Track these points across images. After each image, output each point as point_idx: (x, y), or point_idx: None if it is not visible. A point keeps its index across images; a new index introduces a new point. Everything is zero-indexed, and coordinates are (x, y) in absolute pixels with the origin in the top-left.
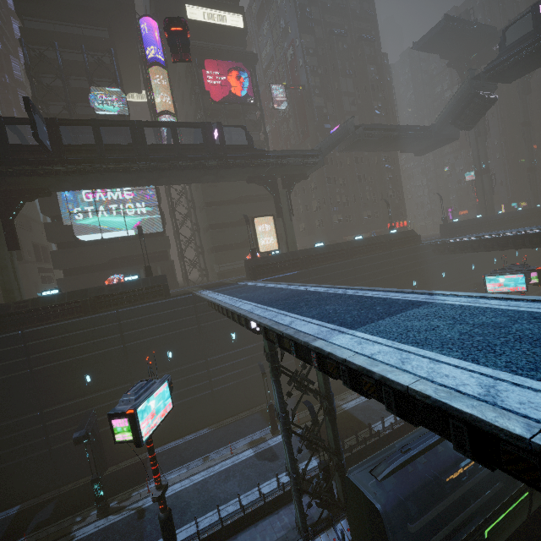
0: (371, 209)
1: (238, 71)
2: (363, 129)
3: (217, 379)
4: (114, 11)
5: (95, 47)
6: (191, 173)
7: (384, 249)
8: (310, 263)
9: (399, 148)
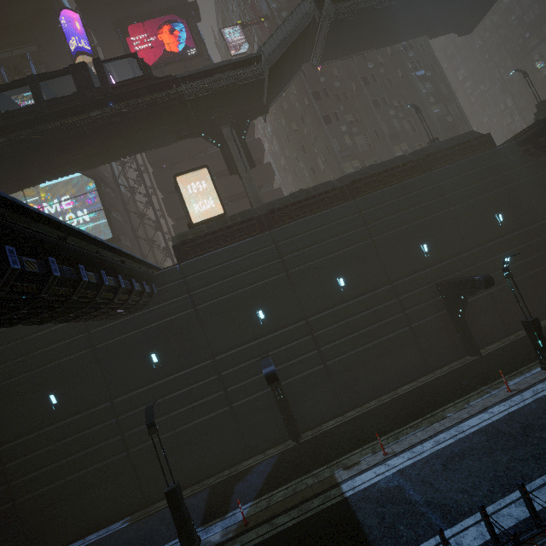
0: (406, 140)
1: (171, 24)
2: (334, 2)
3: (133, 433)
4: (38, 22)
5: (23, 64)
6: (81, 141)
7: (417, 173)
8: (277, 222)
9: (421, 27)
